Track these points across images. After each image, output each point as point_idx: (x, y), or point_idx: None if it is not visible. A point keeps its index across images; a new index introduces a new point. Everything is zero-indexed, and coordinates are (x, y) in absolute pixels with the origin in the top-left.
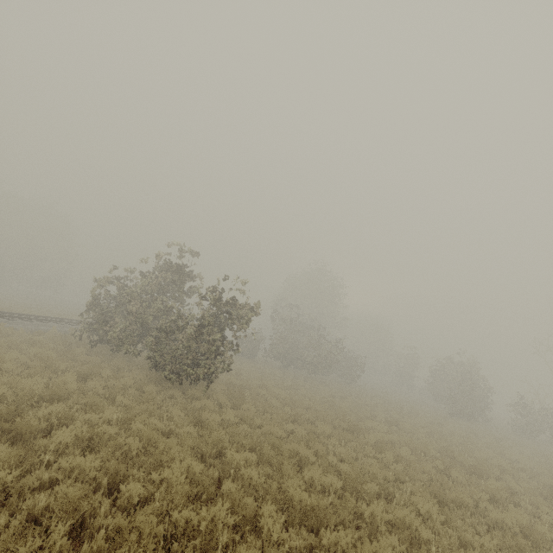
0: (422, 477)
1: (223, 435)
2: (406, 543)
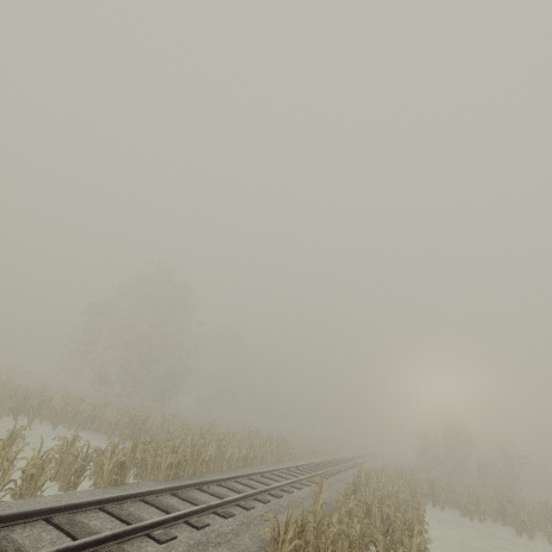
0: None
1: None
2: None
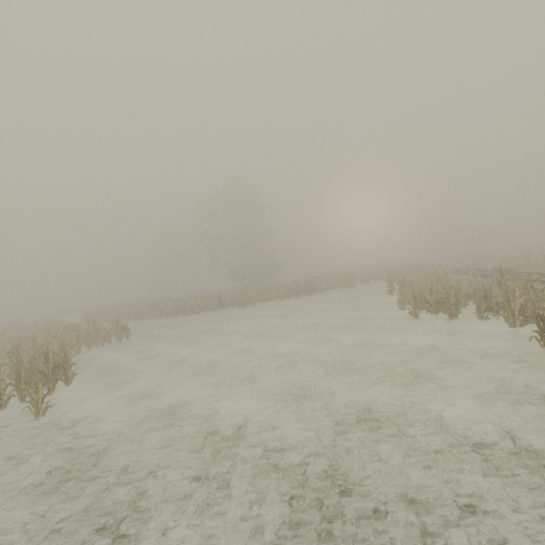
0: None
1: None
2: None
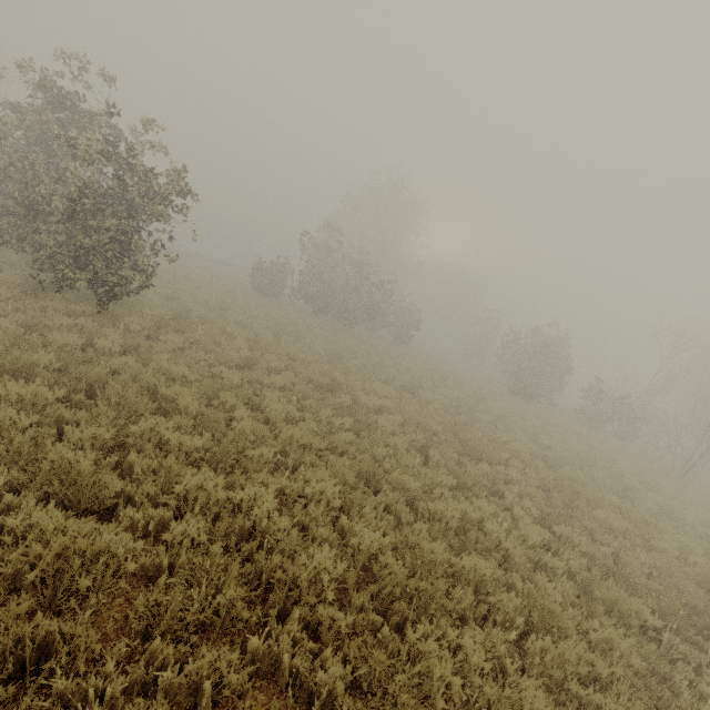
0: (380, 451)
1: (30, 358)
2: (223, 531)
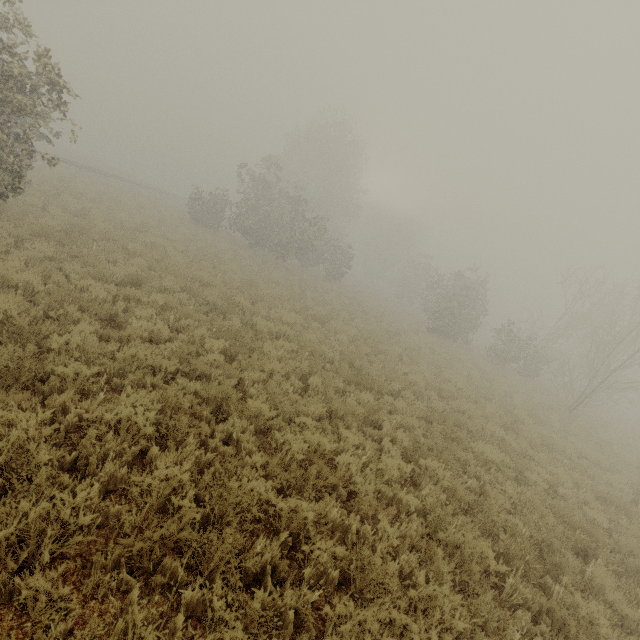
0: (250, 375)
1: None
2: None
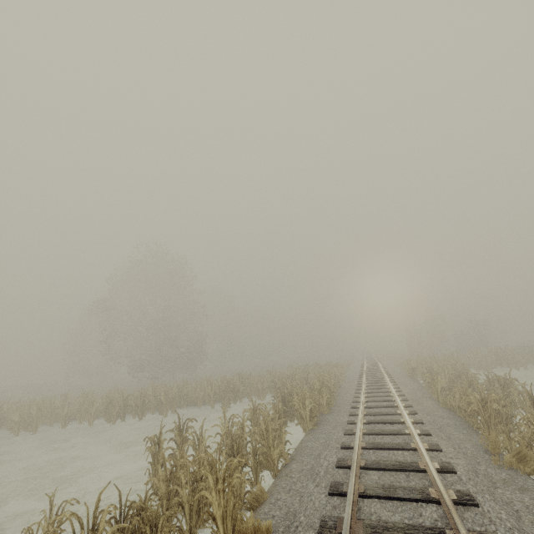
0: None
1: None
2: None
